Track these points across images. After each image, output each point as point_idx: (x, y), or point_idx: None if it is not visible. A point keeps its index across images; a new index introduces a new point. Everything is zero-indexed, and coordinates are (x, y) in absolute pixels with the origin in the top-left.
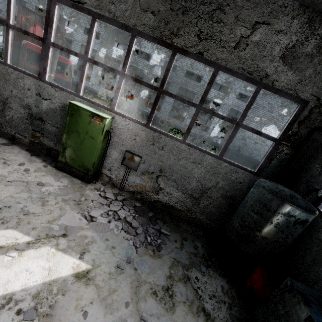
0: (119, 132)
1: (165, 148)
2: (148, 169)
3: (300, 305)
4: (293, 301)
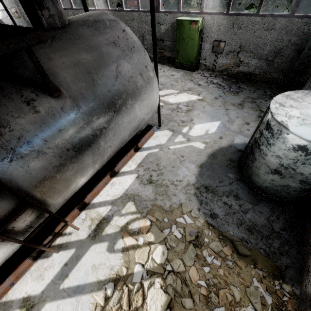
0: (208, 28)
1: (242, 26)
2: (230, 49)
3: (308, 83)
4: (307, 84)
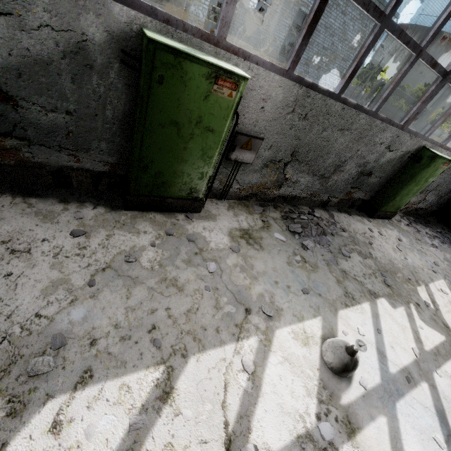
0: None
1: None
2: (428, 188)
3: None
4: None
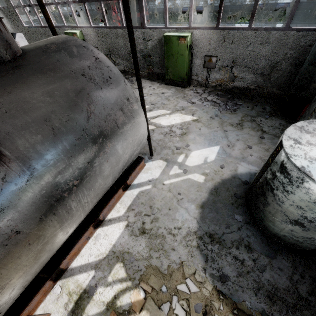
0: (197, 43)
1: (234, 41)
2: (223, 64)
3: (315, 104)
4: (313, 104)
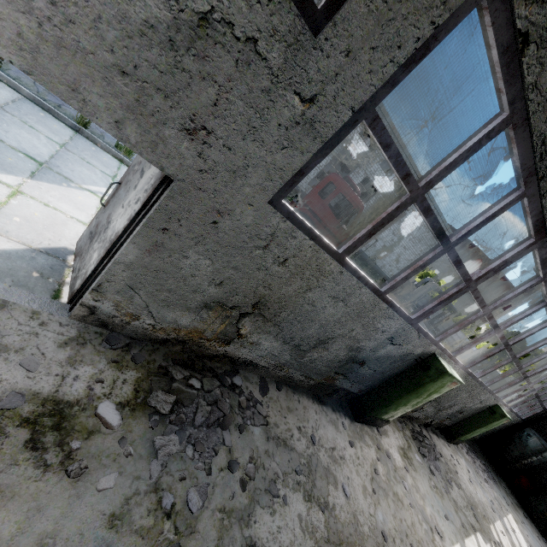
0: None
1: None
2: None
3: None
4: None
